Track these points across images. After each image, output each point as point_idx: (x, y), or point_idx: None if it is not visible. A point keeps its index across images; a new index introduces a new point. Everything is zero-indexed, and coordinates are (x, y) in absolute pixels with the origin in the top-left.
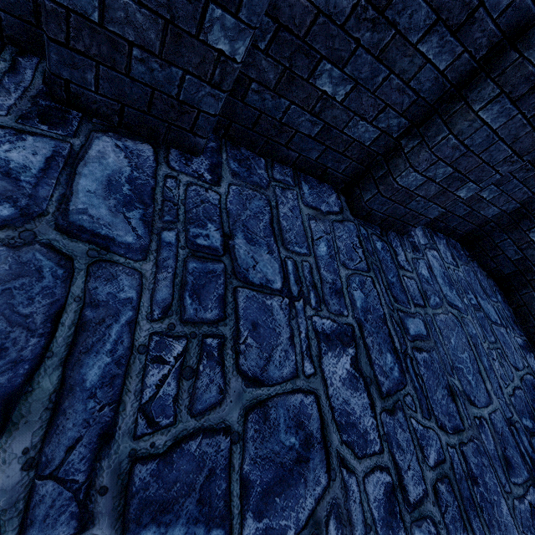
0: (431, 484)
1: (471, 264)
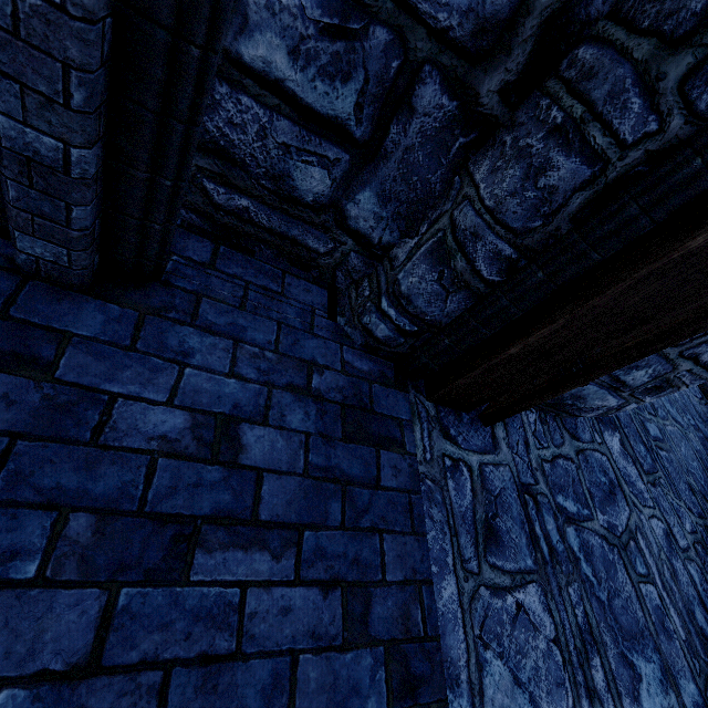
0: None
1: None
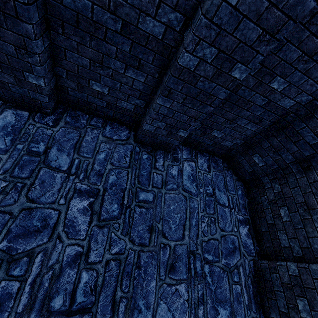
0: (107, 259)
1: (224, 172)
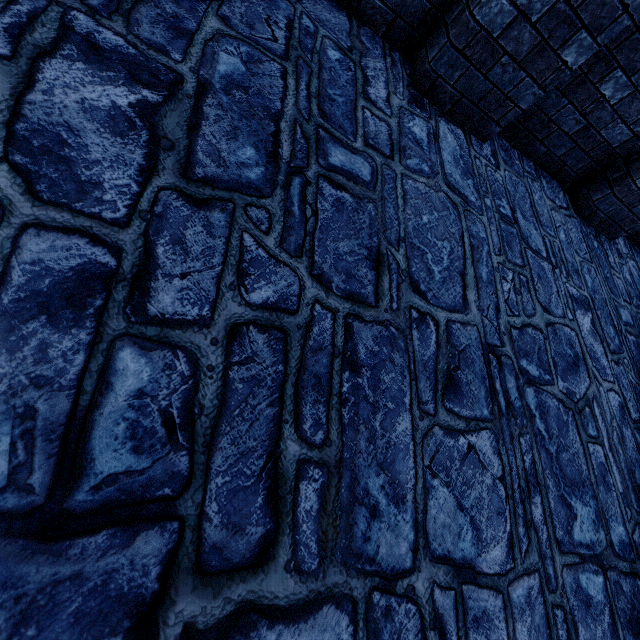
0: None
1: None
